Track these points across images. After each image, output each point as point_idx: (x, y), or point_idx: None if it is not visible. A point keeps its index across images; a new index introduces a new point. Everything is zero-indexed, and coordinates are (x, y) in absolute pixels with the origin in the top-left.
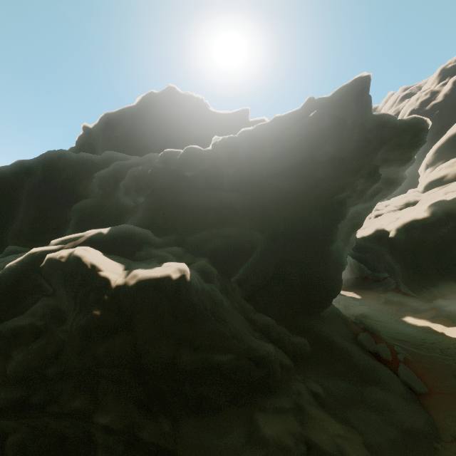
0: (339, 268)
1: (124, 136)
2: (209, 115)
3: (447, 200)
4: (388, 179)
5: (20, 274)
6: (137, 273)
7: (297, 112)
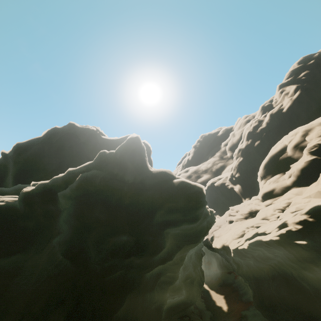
0: None
1: (24, 161)
2: (101, 141)
3: (262, 240)
4: (185, 235)
5: None
6: None
7: (90, 166)
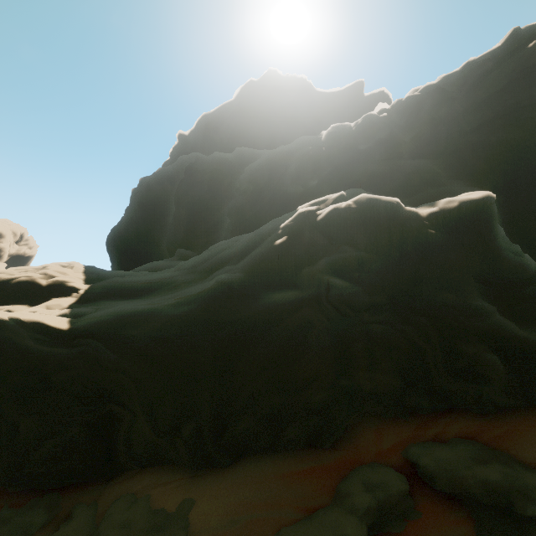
0: None
1: (229, 136)
2: (317, 97)
3: None
4: None
5: (299, 230)
6: (451, 199)
7: (497, 51)
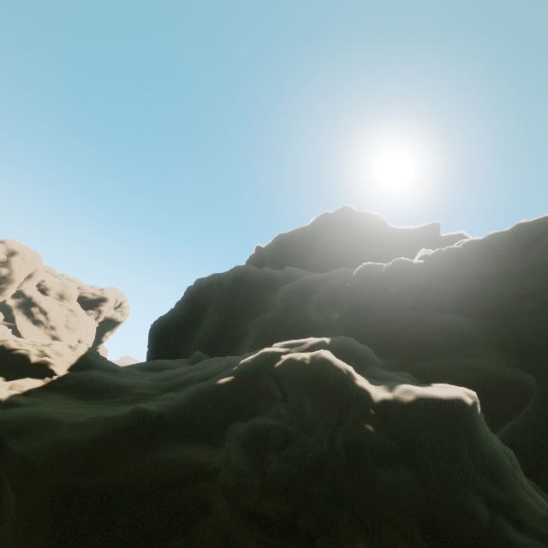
0: None
1: (295, 254)
2: (388, 232)
3: None
4: None
5: (254, 372)
6: (410, 388)
7: None
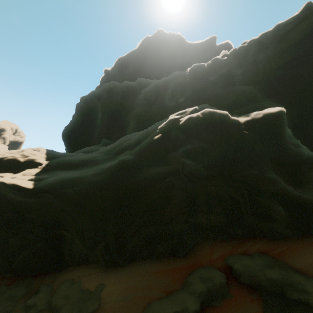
0: None
1: (134, 71)
2: (187, 46)
3: None
4: None
5: (169, 130)
6: (258, 112)
7: (296, 17)
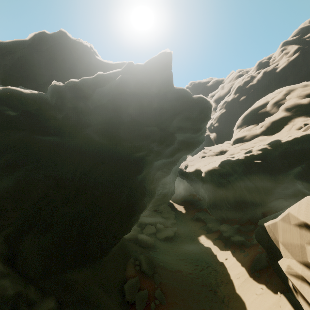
0: (125, 219)
1: (11, 65)
2: (95, 62)
3: (232, 160)
4: (186, 142)
5: None
6: None
7: (118, 73)
